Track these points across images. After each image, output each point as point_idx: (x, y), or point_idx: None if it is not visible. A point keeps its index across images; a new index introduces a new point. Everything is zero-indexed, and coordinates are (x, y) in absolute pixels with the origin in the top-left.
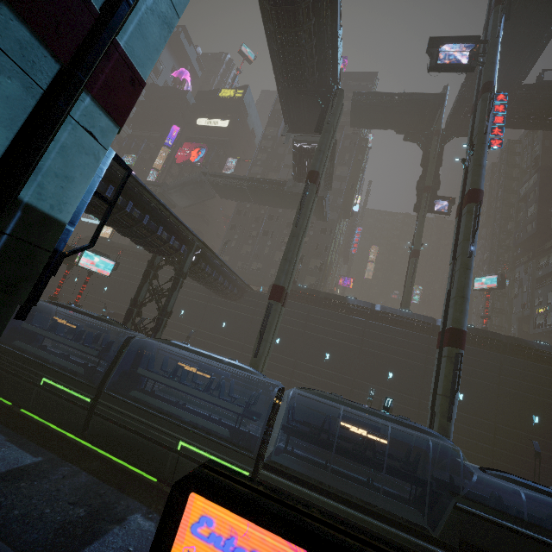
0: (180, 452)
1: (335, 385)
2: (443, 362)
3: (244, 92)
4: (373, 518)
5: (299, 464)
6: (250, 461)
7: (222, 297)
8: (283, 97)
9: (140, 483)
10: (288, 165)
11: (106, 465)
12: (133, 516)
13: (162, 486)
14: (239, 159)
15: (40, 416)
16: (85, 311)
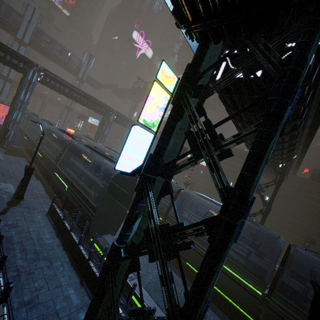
0: None
1: None
2: None
3: None
4: None
5: None
6: None
7: (266, 178)
8: None
9: None
10: None
11: None
12: None
13: None
14: None
15: None
16: None
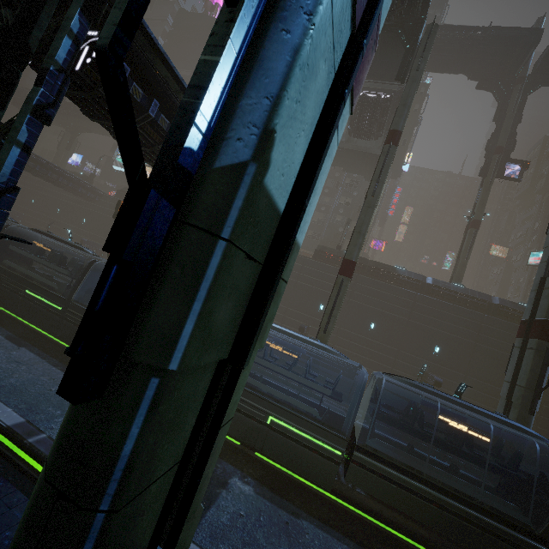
0: (270, 426)
1: (379, 355)
2: (529, 354)
3: None
4: (472, 509)
5: (392, 450)
6: (342, 442)
7: None
8: None
9: (225, 445)
10: None
11: None
12: (232, 479)
13: (246, 450)
14: None
15: None
16: None
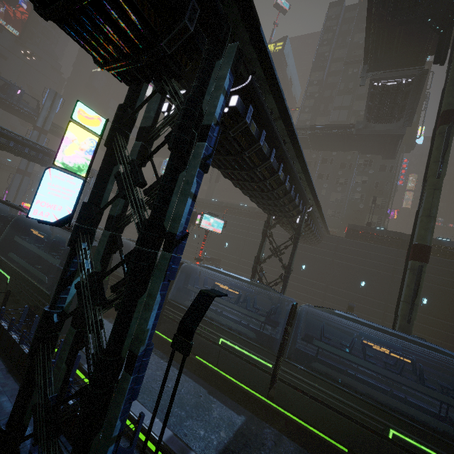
0: (393, 441)
1: (439, 332)
2: None
3: (284, 44)
4: None
5: None
6: None
7: (300, 242)
8: (373, 34)
9: (332, 451)
10: (338, 106)
11: (291, 424)
12: None
13: None
14: None
15: (213, 364)
16: (236, 276)
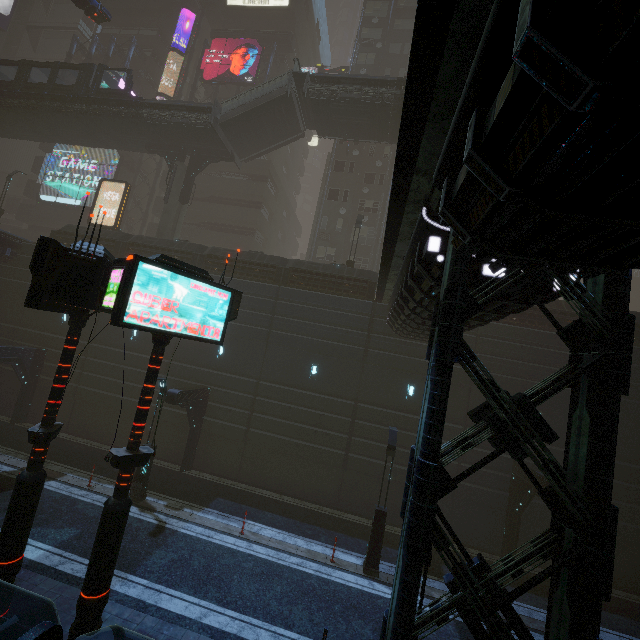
0: None
1: None
2: None
3: None
4: None
5: None
6: None
7: (402, 335)
8: None
9: None
10: None
11: None
12: None
13: None
14: (321, 69)
15: None
16: None
